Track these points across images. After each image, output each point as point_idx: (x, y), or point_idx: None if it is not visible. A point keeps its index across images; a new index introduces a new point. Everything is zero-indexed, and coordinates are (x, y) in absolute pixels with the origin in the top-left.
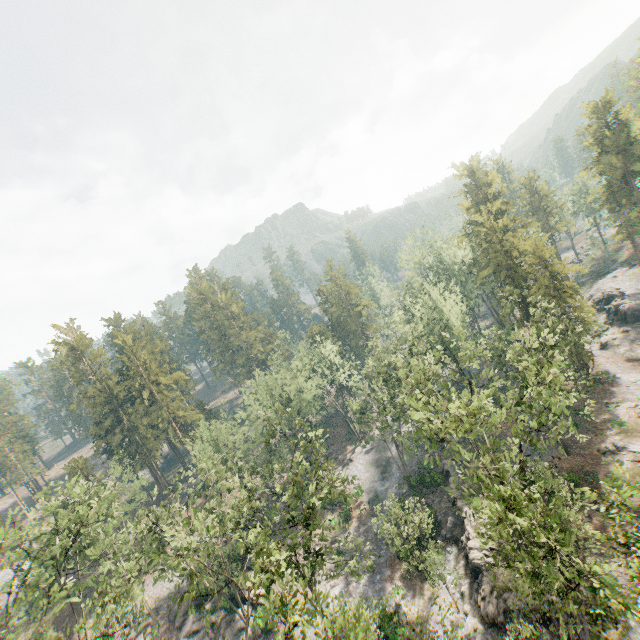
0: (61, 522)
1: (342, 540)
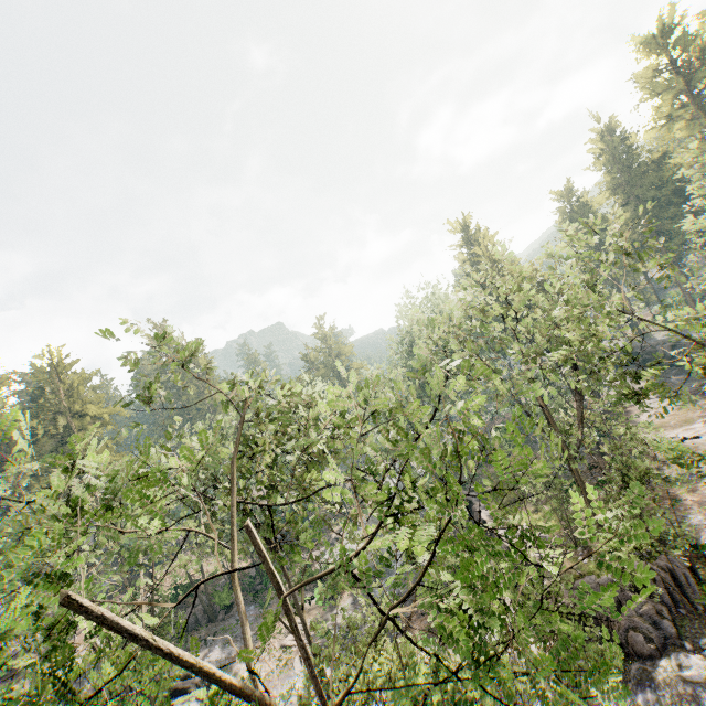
0: None
1: (329, 619)
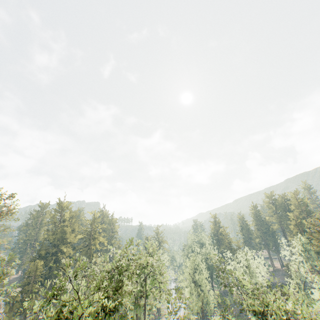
0: (151, 252)
1: None
